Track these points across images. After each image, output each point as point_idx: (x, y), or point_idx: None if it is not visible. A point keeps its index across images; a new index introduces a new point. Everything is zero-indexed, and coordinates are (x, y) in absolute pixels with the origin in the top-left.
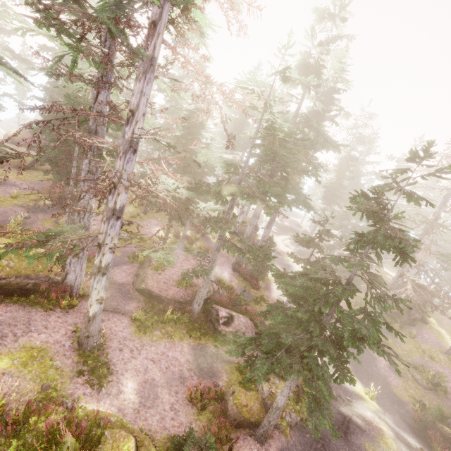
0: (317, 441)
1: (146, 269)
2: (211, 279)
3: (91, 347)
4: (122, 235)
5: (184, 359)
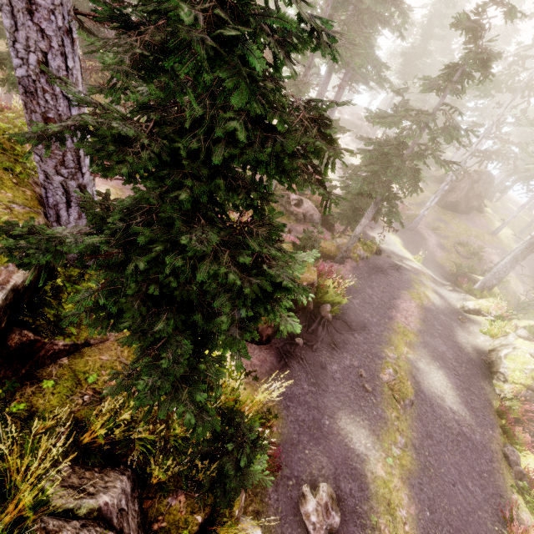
0: (377, 269)
1: None
2: None
3: None
4: None
5: None
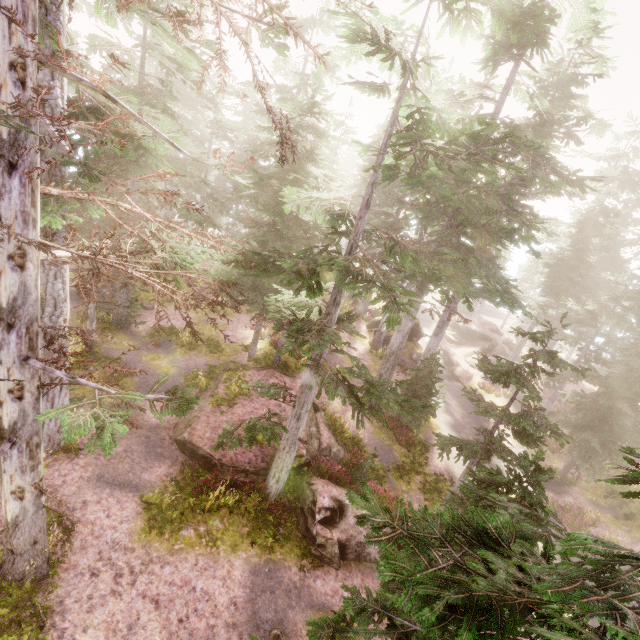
0: None
1: (204, 402)
2: (299, 436)
3: (21, 573)
4: (31, 364)
5: (228, 598)
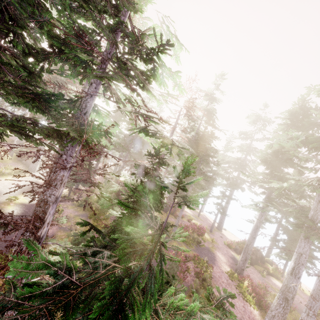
0: None
1: None
2: None
3: None
4: None
5: None
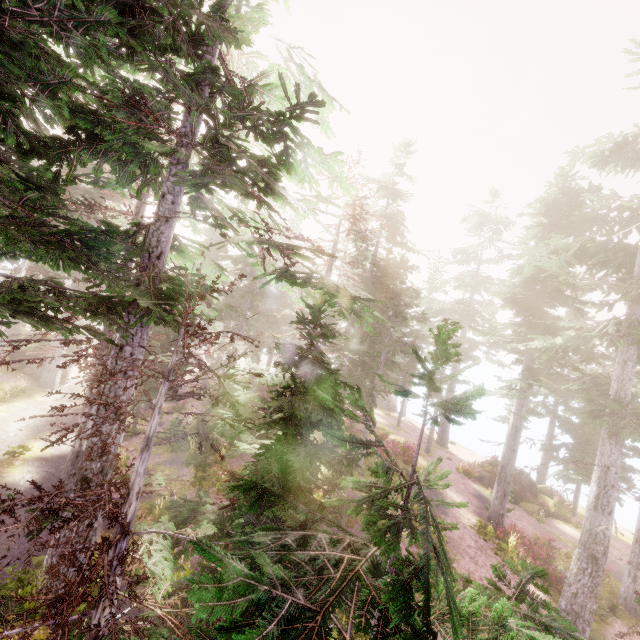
0: None
1: None
2: None
3: None
4: None
5: None
